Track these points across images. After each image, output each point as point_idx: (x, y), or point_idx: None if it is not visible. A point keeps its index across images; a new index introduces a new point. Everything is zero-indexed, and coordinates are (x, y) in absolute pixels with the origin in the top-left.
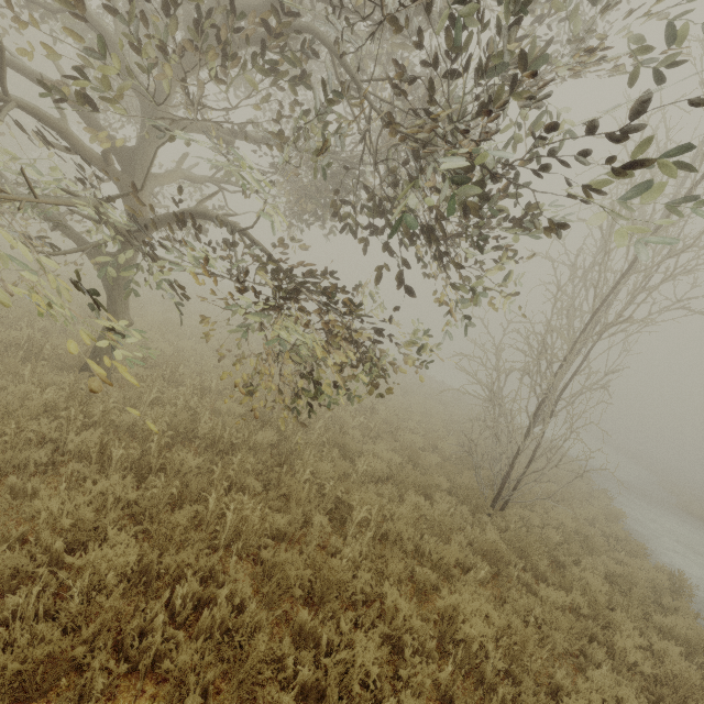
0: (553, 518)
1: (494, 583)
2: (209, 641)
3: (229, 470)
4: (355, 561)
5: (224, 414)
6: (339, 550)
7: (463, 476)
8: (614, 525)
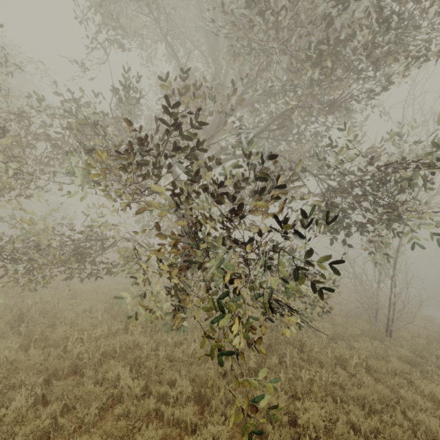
0: (412, 332)
1: (421, 377)
2: (375, 439)
3: (293, 358)
4: (371, 386)
5: None
6: (357, 383)
7: (361, 324)
8: (435, 325)
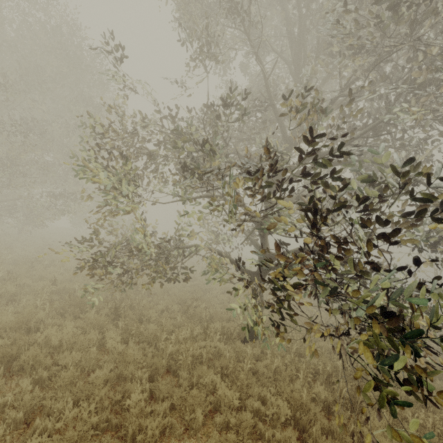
0: None
1: None
2: None
3: None
4: None
5: (322, 349)
6: None
7: None
8: None
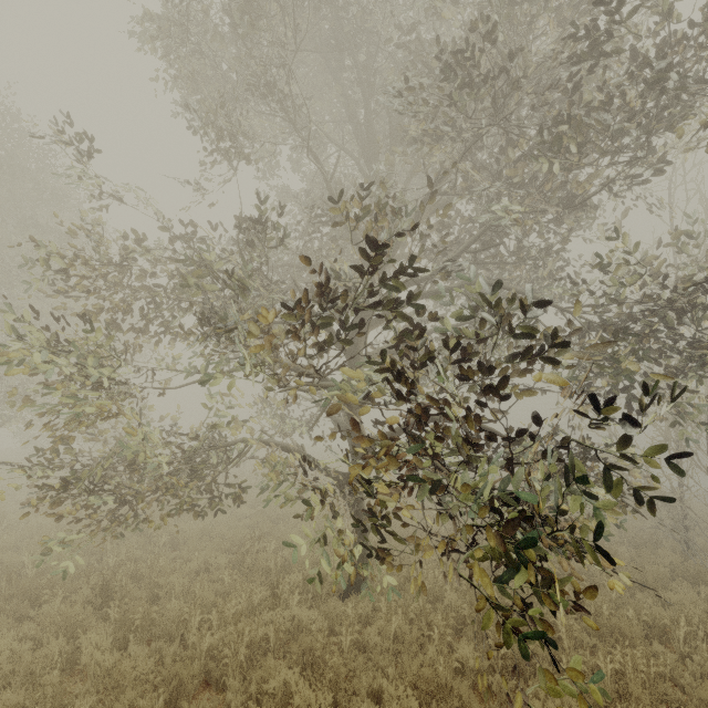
0: None
1: None
2: None
3: (572, 631)
4: None
5: None
6: (699, 673)
7: (665, 556)
8: None
